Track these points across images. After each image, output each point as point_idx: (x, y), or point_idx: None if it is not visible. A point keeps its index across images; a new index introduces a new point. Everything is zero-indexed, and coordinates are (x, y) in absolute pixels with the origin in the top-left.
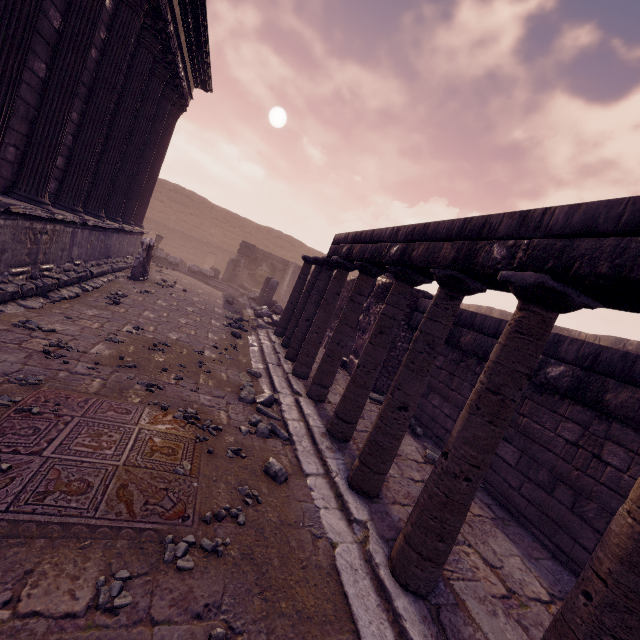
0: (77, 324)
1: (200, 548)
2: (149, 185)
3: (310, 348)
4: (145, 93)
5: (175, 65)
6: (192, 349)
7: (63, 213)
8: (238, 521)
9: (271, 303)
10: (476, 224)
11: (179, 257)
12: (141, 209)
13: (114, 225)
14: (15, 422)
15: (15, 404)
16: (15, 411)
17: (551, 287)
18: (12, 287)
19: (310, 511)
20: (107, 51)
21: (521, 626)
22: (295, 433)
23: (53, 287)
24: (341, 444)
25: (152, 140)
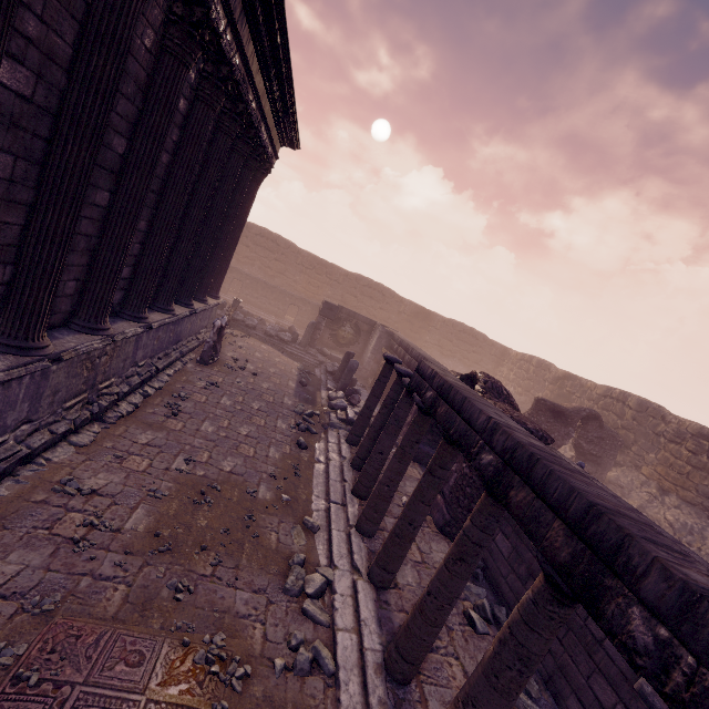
0: (124, 467)
1: None
2: (227, 254)
3: (379, 503)
4: (224, 171)
5: (258, 137)
6: (245, 488)
7: (124, 330)
8: None
9: (348, 388)
10: (605, 532)
11: (260, 308)
12: (218, 279)
13: (184, 313)
14: (6, 708)
15: (17, 660)
16: (13, 679)
17: None
18: (64, 425)
19: None
20: (180, 152)
21: None
22: (343, 662)
23: (111, 405)
24: (399, 691)
25: (231, 213)
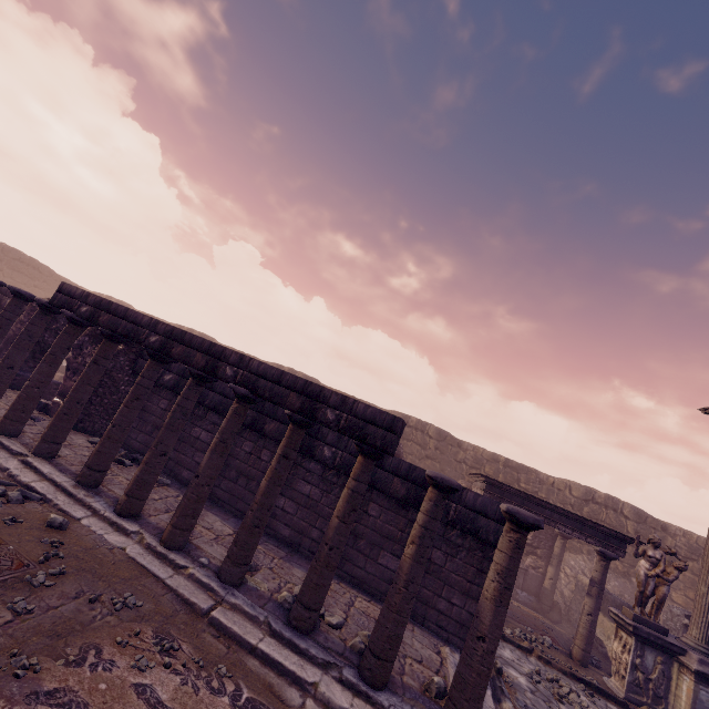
0: None
1: (50, 575)
2: None
3: (28, 404)
4: None
5: None
6: None
7: None
8: (61, 556)
9: None
10: (218, 349)
11: None
12: None
13: None
14: None
15: None
16: None
17: (250, 397)
18: None
19: (98, 538)
20: None
21: (224, 546)
22: (46, 492)
23: None
24: (95, 490)
25: None
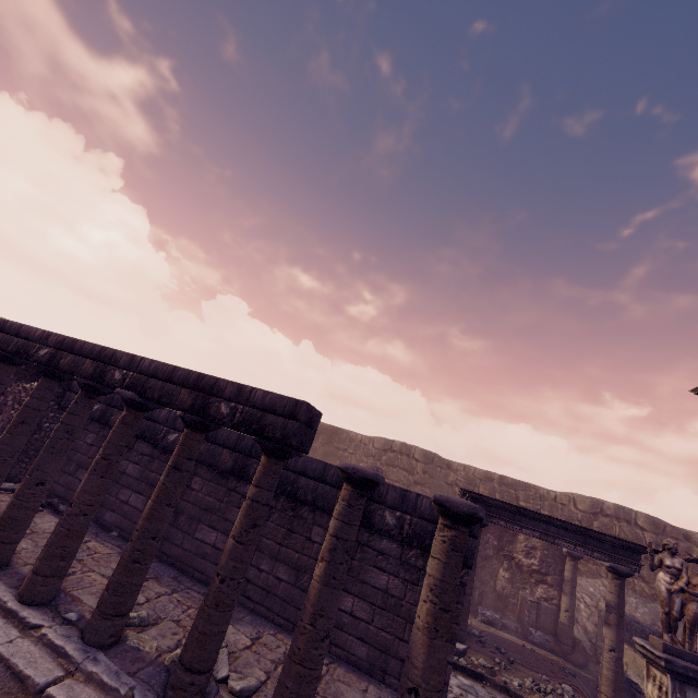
0: None
1: None
2: None
3: None
4: None
5: None
6: None
7: None
8: None
9: None
10: (109, 353)
11: None
12: None
13: None
14: None
15: None
16: None
17: (138, 401)
18: None
19: None
20: None
21: None
22: None
23: None
24: None
25: None
